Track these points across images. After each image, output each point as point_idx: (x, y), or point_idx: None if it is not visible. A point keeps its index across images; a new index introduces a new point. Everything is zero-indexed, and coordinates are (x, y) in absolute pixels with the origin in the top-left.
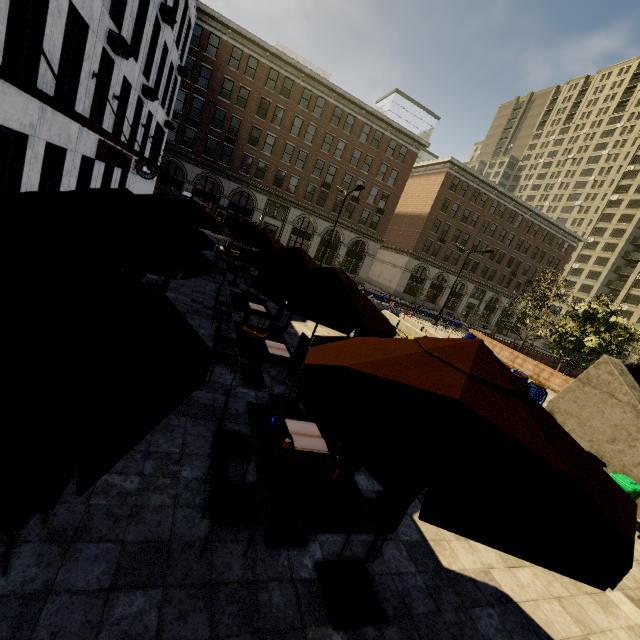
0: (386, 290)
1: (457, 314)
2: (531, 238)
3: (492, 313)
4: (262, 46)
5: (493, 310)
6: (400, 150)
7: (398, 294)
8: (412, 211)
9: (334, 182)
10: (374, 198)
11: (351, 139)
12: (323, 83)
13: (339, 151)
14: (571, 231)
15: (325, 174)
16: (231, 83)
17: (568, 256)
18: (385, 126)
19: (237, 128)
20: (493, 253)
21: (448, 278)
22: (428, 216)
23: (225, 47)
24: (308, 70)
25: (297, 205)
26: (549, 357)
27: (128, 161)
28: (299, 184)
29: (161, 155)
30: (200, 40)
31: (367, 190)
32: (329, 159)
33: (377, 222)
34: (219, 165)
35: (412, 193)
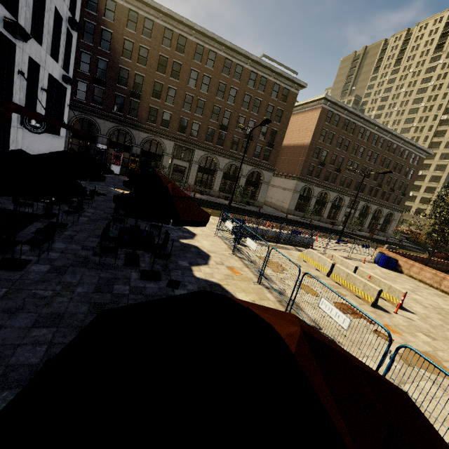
0: (280, 209)
1: (338, 222)
2: (391, 155)
3: (364, 218)
4: (155, 7)
5: (365, 216)
6: (282, 92)
7: (290, 212)
8: (294, 143)
9: (230, 124)
10: (264, 134)
11: (241, 86)
12: (213, 38)
13: (232, 97)
14: (422, 146)
15: (222, 118)
16: (131, 44)
17: (420, 166)
18: (269, 72)
19: (141, 84)
20: (362, 170)
21: (329, 194)
22: (309, 145)
23: (121, 11)
24: (198, 27)
25: (200, 147)
26: (443, 261)
27: (3, 113)
28: (200, 128)
29: (66, 111)
30: (97, 5)
31: (258, 128)
32: (224, 104)
33: (268, 154)
34: (128, 118)
35: (292, 128)
